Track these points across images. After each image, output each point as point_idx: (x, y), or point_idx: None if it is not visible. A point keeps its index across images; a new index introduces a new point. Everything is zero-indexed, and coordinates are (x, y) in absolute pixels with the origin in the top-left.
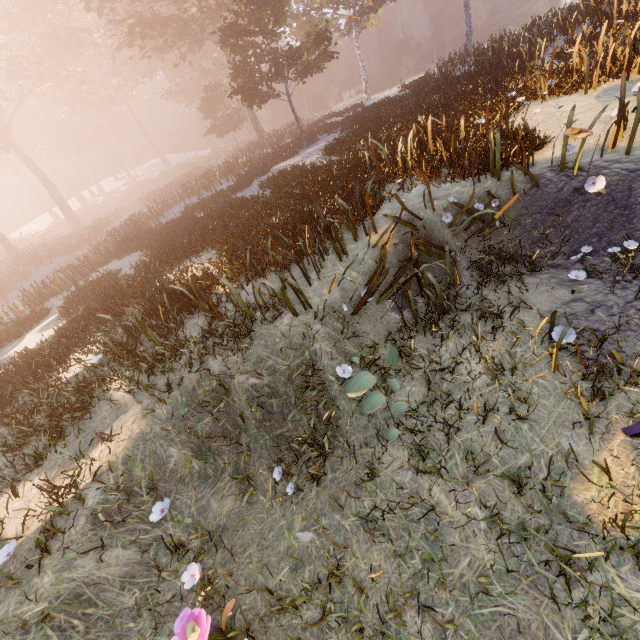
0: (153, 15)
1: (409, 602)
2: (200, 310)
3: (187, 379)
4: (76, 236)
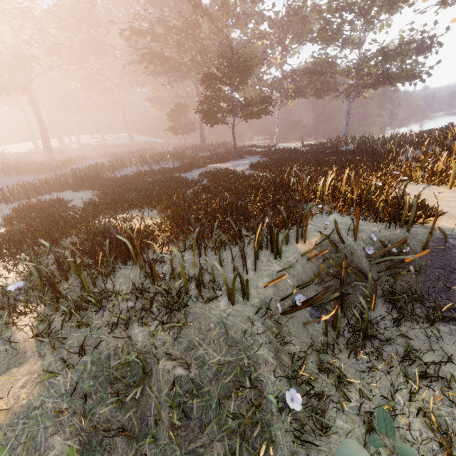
0: (161, 53)
1: None
2: (134, 262)
3: (104, 342)
4: (46, 164)
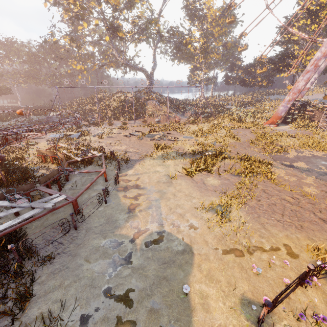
0: None
1: None
2: None
3: None
4: None
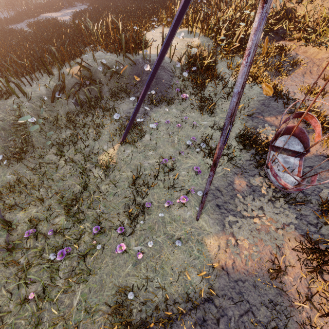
0: None
1: (40, 186)
2: None
3: None
4: None
